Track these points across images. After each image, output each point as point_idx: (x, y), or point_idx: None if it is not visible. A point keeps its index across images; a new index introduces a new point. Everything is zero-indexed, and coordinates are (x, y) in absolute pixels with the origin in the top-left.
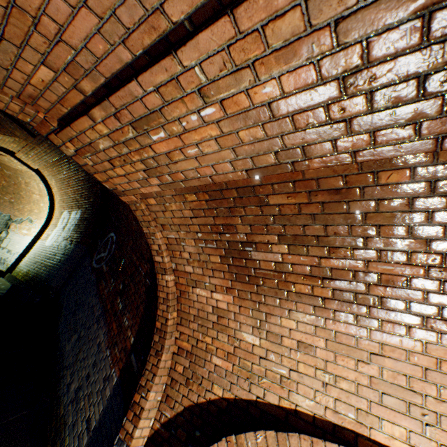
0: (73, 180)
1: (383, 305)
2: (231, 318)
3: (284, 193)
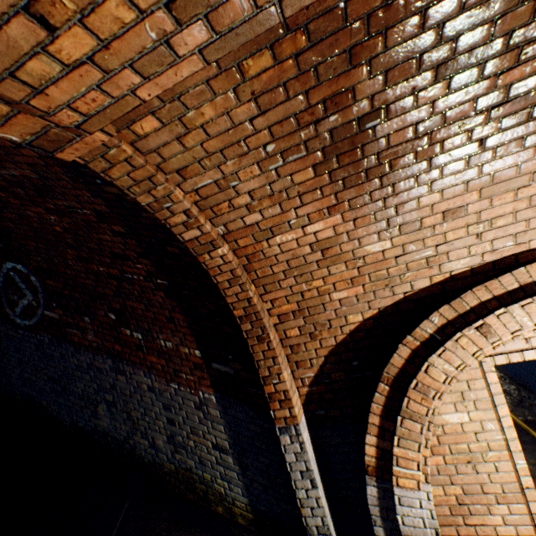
0: None
1: None
2: (344, 241)
3: None
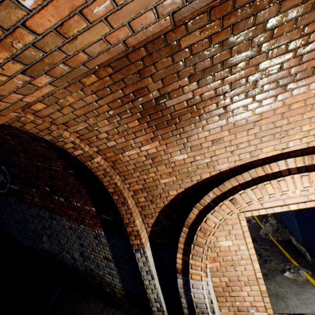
0: None
1: (263, 91)
2: (162, 154)
3: (197, 30)
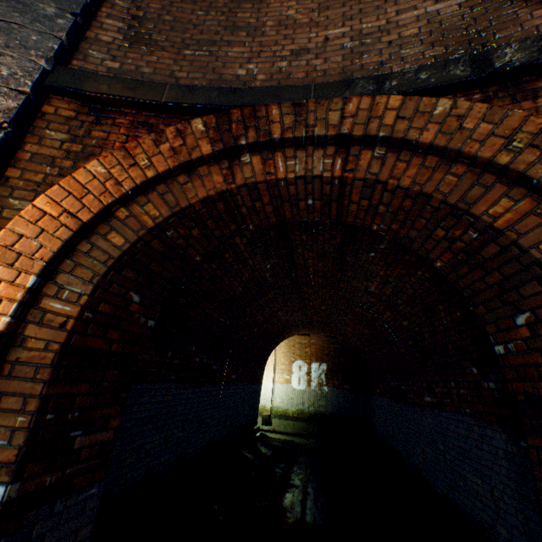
0: (319, 345)
1: None
2: None
3: None
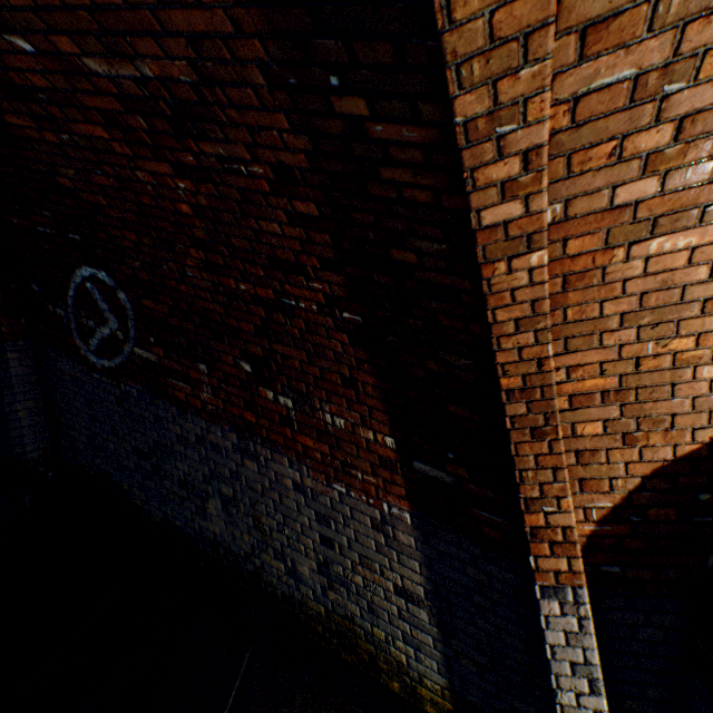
0: None
1: None
2: None
3: None
